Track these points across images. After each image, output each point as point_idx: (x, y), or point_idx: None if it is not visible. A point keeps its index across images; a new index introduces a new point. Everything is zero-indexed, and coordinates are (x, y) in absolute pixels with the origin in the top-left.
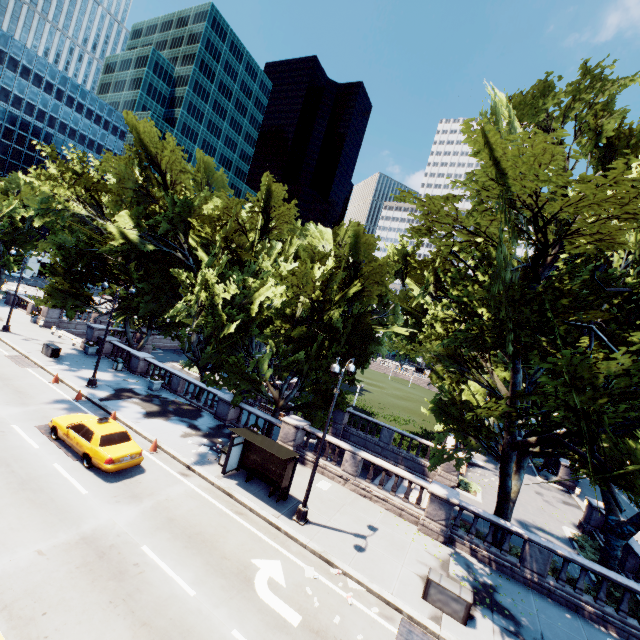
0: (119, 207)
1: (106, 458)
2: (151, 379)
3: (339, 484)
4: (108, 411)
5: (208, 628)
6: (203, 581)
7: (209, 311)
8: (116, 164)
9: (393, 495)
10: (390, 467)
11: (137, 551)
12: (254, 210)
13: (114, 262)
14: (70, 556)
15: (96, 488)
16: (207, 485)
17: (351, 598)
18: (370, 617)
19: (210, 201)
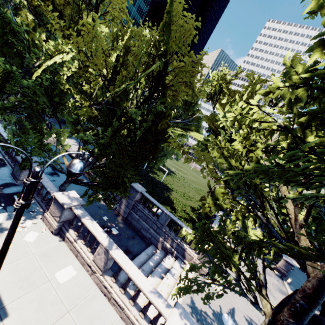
0: None
1: None
2: None
3: (87, 272)
4: None
5: None
6: None
7: None
8: None
9: (131, 305)
10: (136, 277)
11: None
12: None
13: None
14: None
15: None
16: None
17: None
18: None
19: None
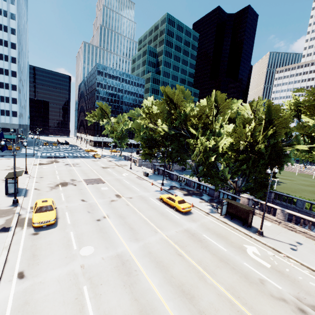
0: (163, 121)
1: (181, 208)
2: (180, 182)
3: (275, 224)
4: (172, 193)
5: (235, 260)
6: (227, 247)
7: (203, 154)
8: (160, 106)
9: (309, 230)
10: (305, 217)
11: (202, 236)
12: (211, 107)
13: (159, 140)
14: (184, 234)
15: (181, 217)
16: (216, 219)
17: (292, 265)
18: (304, 273)
19: (189, 107)
